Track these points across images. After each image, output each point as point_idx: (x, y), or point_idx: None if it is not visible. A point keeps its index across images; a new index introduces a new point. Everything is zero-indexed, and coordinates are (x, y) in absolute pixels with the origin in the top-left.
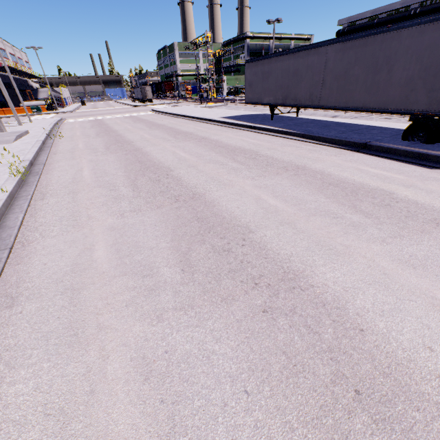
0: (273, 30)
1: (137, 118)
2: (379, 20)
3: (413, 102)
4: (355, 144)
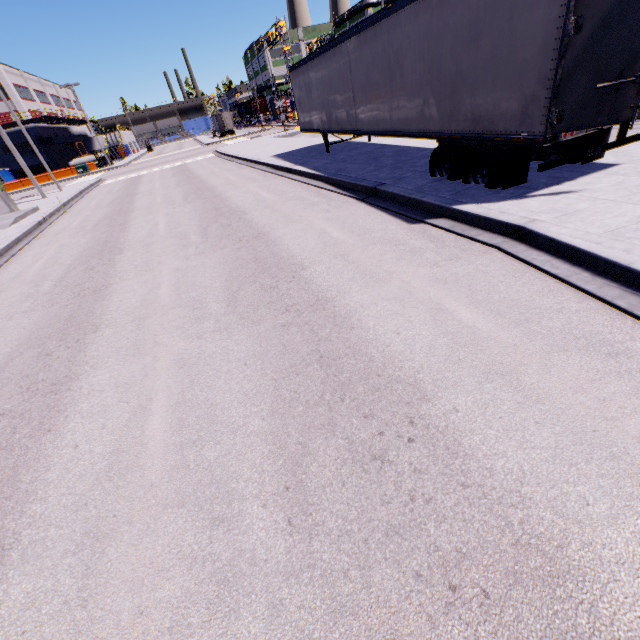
0: None
1: (184, 168)
2: None
3: (428, 119)
4: (368, 188)
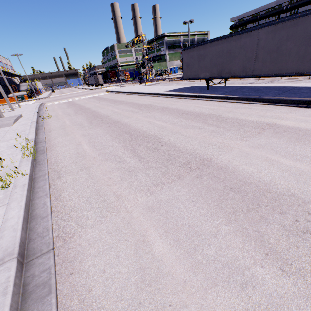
0: (188, 28)
1: (99, 97)
2: (261, 16)
3: None
4: (300, 101)
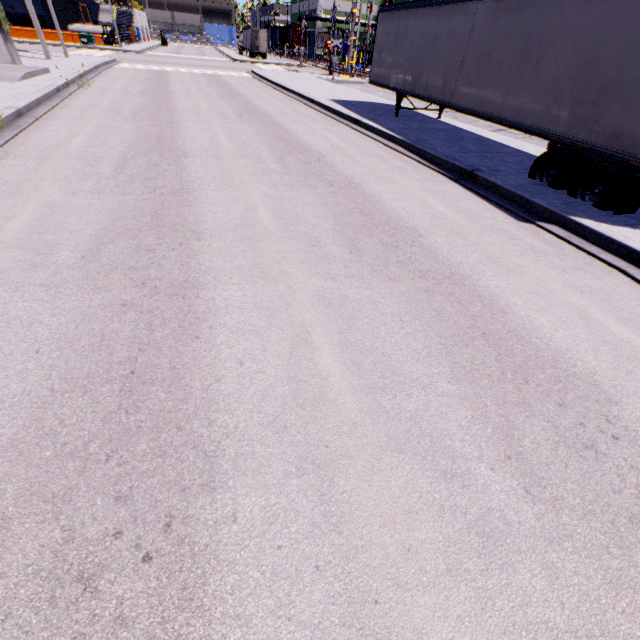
0: None
1: (219, 79)
2: None
3: (553, 118)
4: (461, 170)
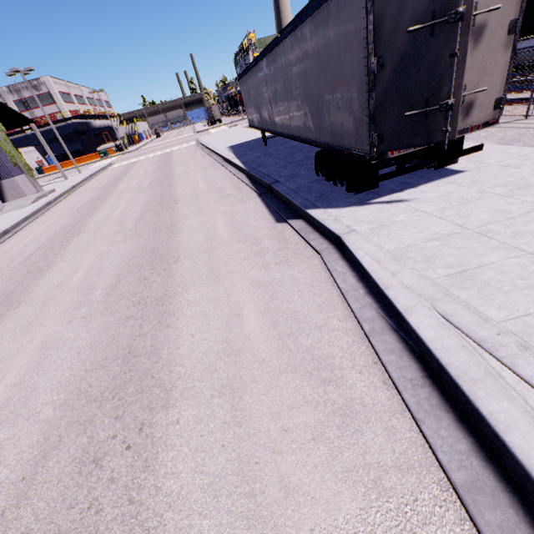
0: None
1: (168, 155)
2: None
3: (309, 129)
4: (267, 185)
